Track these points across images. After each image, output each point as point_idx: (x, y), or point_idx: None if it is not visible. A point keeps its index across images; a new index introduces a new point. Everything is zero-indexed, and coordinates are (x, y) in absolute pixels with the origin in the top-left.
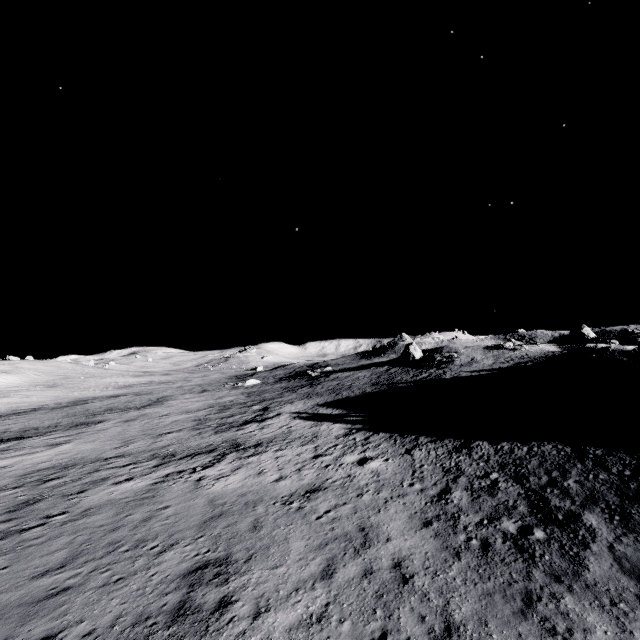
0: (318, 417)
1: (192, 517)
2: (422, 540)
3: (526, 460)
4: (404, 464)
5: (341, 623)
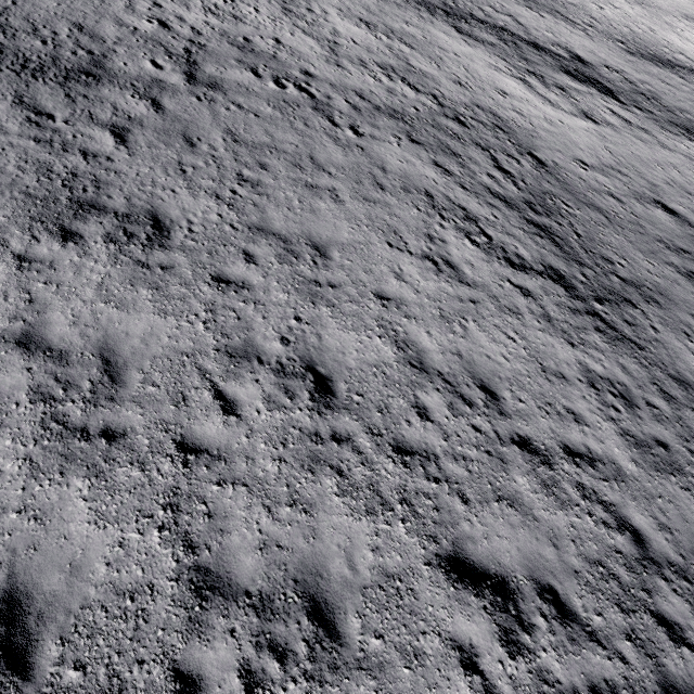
0: None
1: (296, 223)
2: None
3: None
4: None
5: None
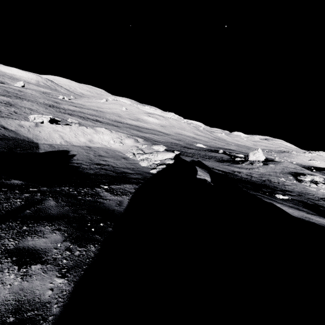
0: None
1: None
2: None
3: None
4: None
5: None
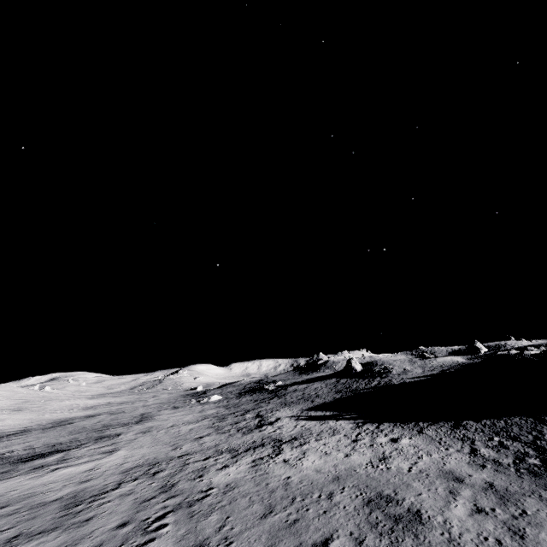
0: (317, 418)
1: (319, 480)
2: (491, 473)
3: (509, 428)
4: (426, 439)
5: (494, 510)
